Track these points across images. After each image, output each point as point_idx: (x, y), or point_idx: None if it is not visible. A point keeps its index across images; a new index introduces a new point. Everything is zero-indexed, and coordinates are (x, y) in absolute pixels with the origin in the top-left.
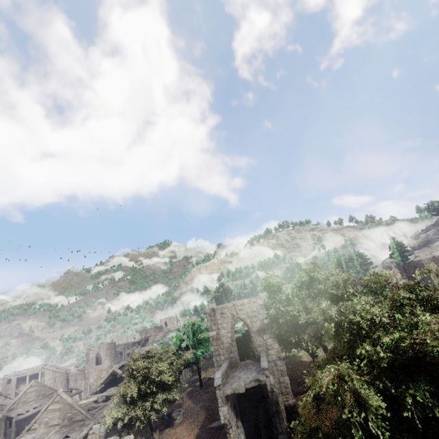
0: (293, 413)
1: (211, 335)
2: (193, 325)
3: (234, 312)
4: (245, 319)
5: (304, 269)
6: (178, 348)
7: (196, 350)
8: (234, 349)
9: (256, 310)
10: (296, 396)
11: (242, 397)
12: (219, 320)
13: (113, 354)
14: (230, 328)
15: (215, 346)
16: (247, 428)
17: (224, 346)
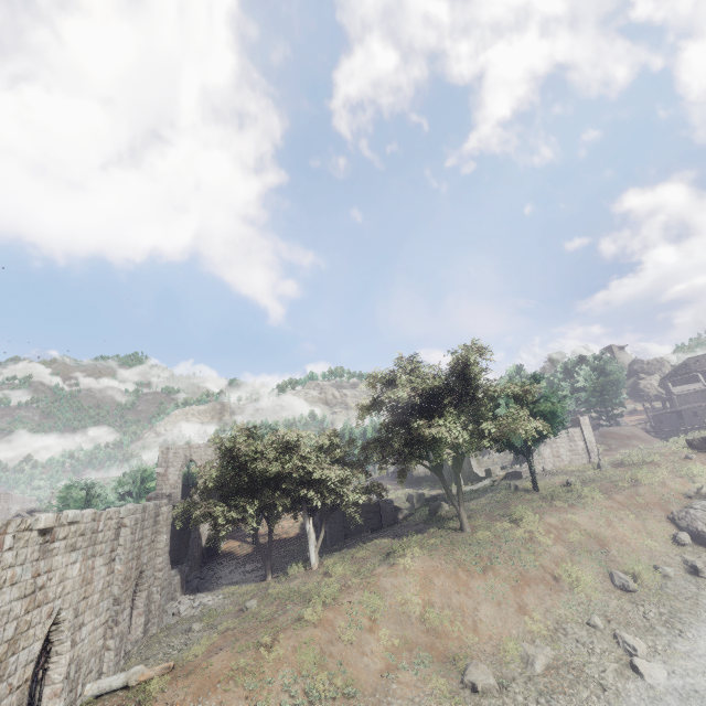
0: (216, 541)
1: (159, 471)
2: (145, 470)
3: (188, 453)
4: (198, 461)
5: (266, 425)
6: (117, 497)
7: (141, 497)
8: (178, 486)
9: (210, 454)
10: (231, 538)
11: (174, 526)
12: (171, 459)
13: (6, 509)
14: (180, 467)
15: (159, 482)
16: (170, 551)
17: (169, 482)
